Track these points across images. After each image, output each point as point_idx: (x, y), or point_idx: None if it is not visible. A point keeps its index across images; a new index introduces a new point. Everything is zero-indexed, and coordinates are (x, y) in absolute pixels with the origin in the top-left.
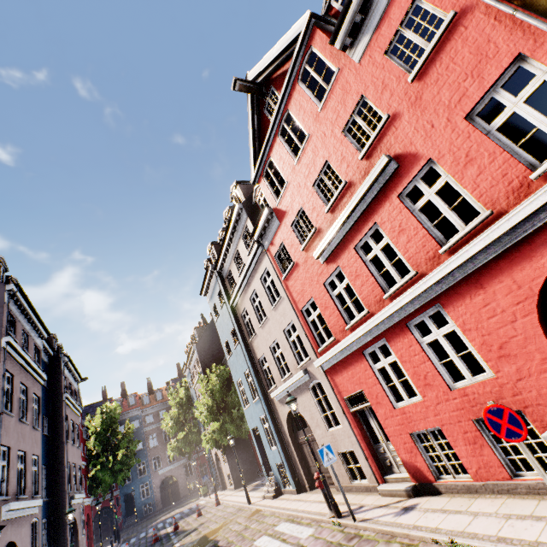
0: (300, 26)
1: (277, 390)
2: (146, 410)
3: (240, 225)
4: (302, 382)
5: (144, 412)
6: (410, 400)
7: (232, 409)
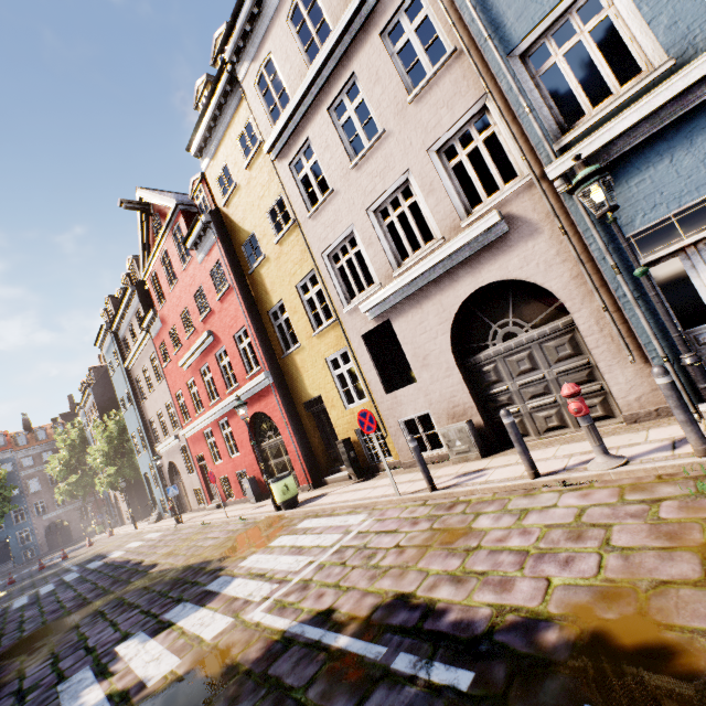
0: (171, 204)
1: (160, 446)
2: (23, 452)
3: (134, 304)
4: (176, 443)
5: (19, 454)
6: (220, 461)
7: (133, 454)
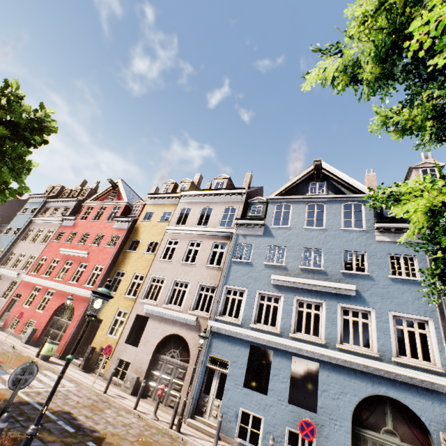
0: (125, 199)
1: (3, 269)
2: None
3: (70, 204)
4: (14, 276)
5: None
6: (28, 306)
7: None
